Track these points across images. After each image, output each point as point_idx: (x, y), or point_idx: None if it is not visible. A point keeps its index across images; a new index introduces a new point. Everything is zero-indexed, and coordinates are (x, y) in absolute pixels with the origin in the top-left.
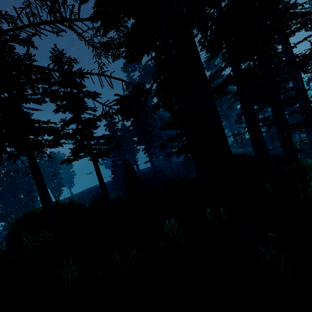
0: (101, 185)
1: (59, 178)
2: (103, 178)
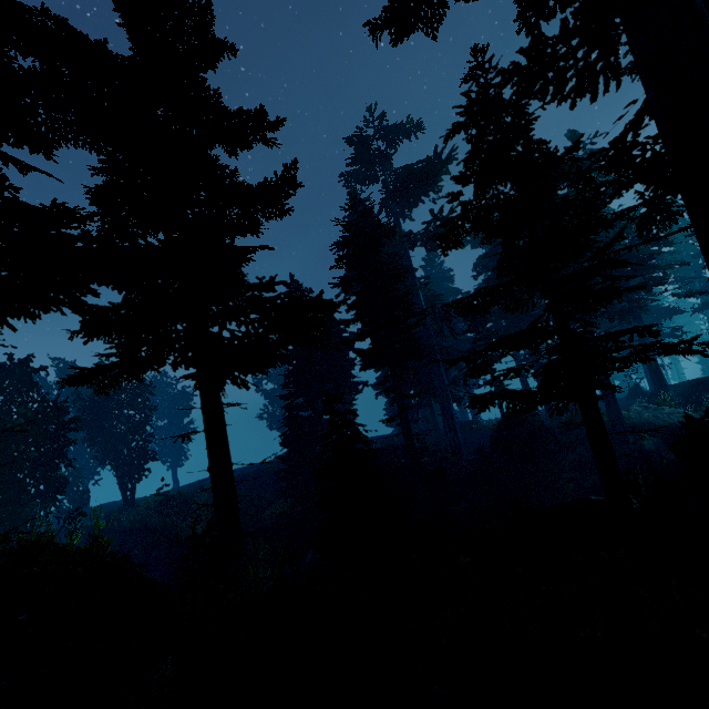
0: (216, 496)
1: (145, 438)
2: (230, 467)
